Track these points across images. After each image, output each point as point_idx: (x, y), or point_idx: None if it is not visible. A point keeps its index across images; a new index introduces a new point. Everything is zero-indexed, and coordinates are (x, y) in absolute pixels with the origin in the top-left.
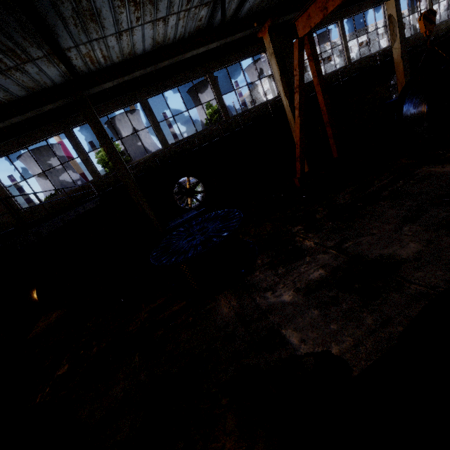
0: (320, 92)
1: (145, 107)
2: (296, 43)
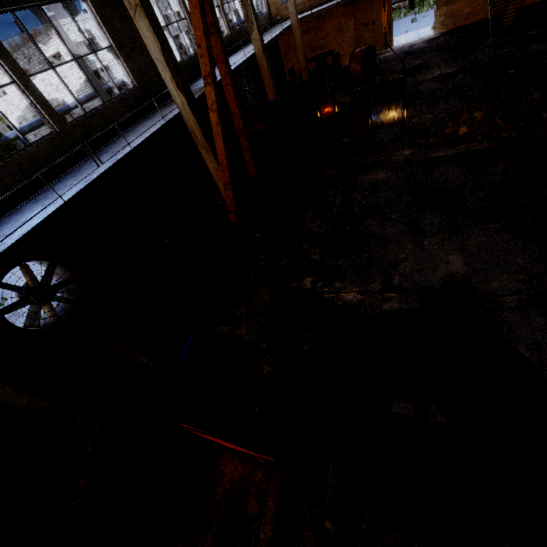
0: (231, 87)
1: None
2: None
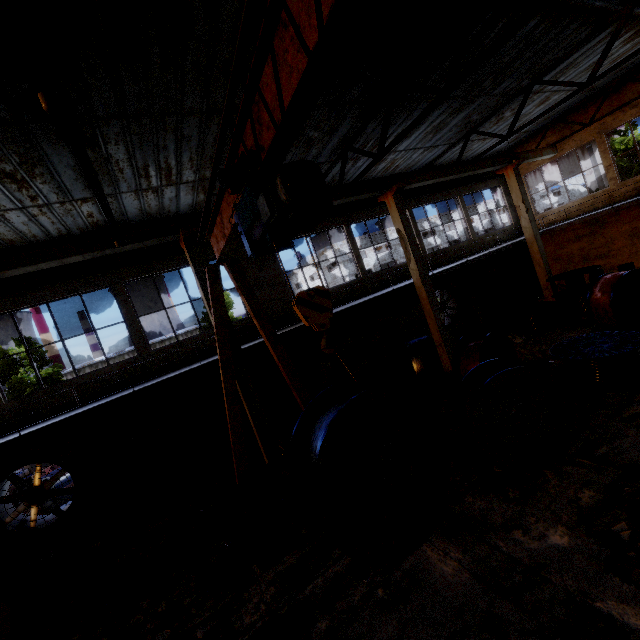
0: (267, 340)
1: None
2: (206, 271)
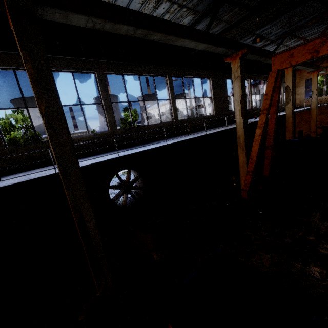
0: (274, 120)
1: (100, 81)
2: (273, 73)
